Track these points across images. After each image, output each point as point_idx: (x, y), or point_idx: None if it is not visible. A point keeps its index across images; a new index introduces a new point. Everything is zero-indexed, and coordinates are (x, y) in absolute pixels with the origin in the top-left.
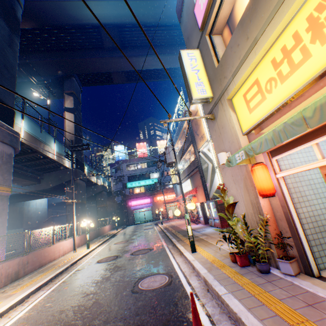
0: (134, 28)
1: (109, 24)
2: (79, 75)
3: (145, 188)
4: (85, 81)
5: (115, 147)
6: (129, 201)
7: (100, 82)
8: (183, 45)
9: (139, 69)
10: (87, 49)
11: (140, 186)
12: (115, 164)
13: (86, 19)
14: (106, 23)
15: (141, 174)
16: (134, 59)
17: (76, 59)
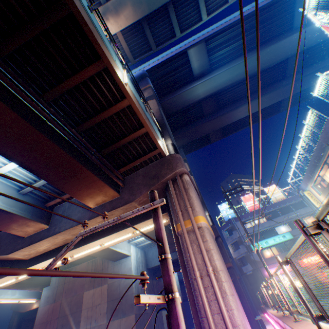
0: (226, 90)
1: (210, 94)
2: (183, 146)
3: (276, 248)
4: (187, 149)
5: (219, 206)
6: (263, 269)
7: (199, 146)
8: (272, 83)
9: (235, 119)
10: (190, 123)
11: (269, 246)
12: (226, 225)
13: (193, 99)
14: (207, 95)
15: (263, 231)
16: (230, 113)
17: (184, 132)
